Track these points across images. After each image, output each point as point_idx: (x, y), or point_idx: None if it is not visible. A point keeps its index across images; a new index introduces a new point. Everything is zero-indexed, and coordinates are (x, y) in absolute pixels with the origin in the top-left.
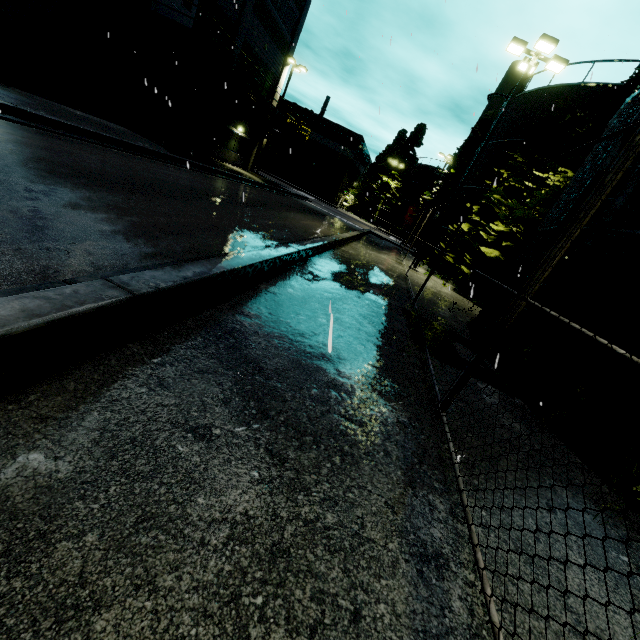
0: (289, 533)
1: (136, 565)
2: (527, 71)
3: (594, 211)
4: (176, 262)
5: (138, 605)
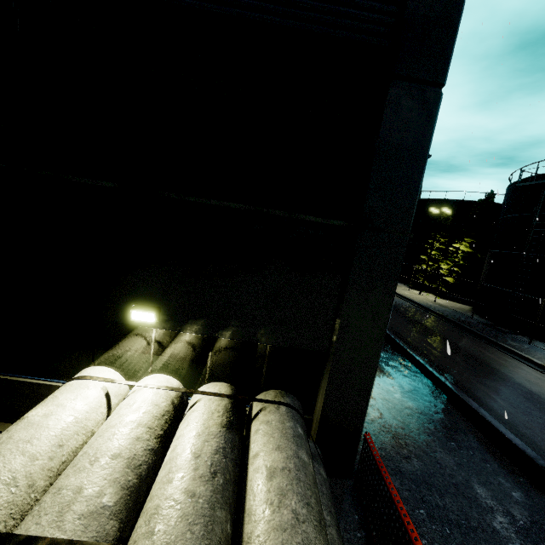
0: (542, 357)
1: (539, 360)
2: (440, 215)
3: (541, 312)
4: (470, 334)
5: (543, 361)
